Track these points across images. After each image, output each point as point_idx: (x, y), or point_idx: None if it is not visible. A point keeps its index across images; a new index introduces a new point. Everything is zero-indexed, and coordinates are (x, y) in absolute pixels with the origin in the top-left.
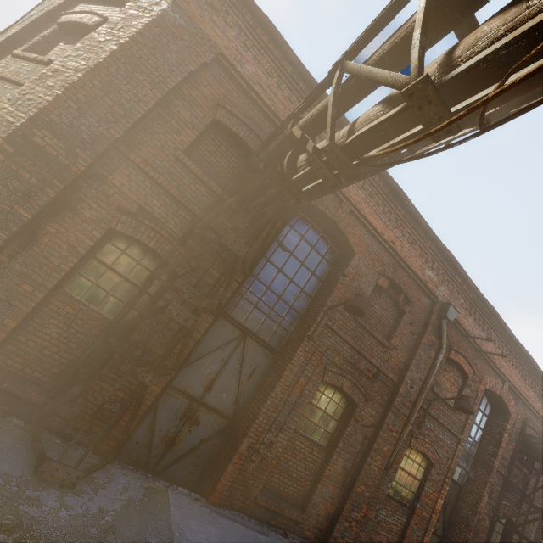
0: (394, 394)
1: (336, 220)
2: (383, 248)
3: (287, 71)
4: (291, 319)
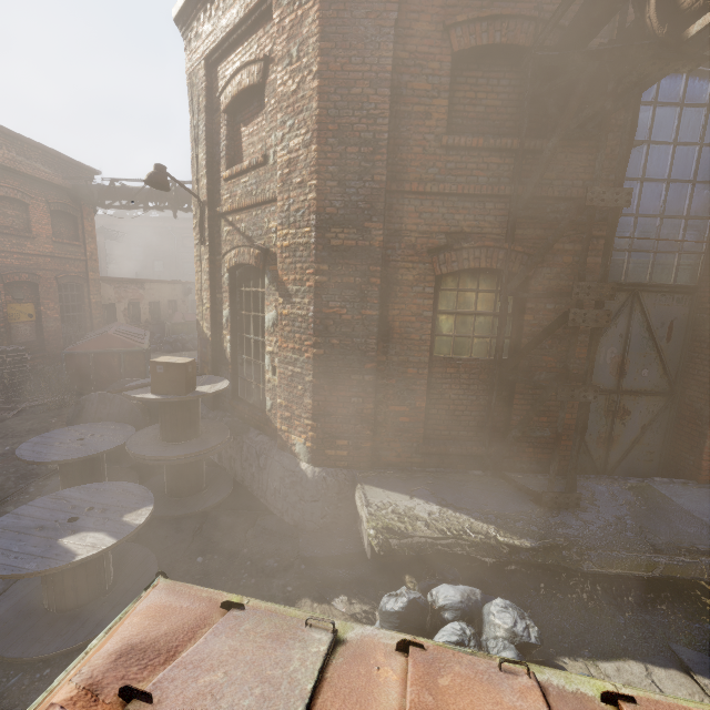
0: None
1: None
2: None
3: None
4: (695, 234)
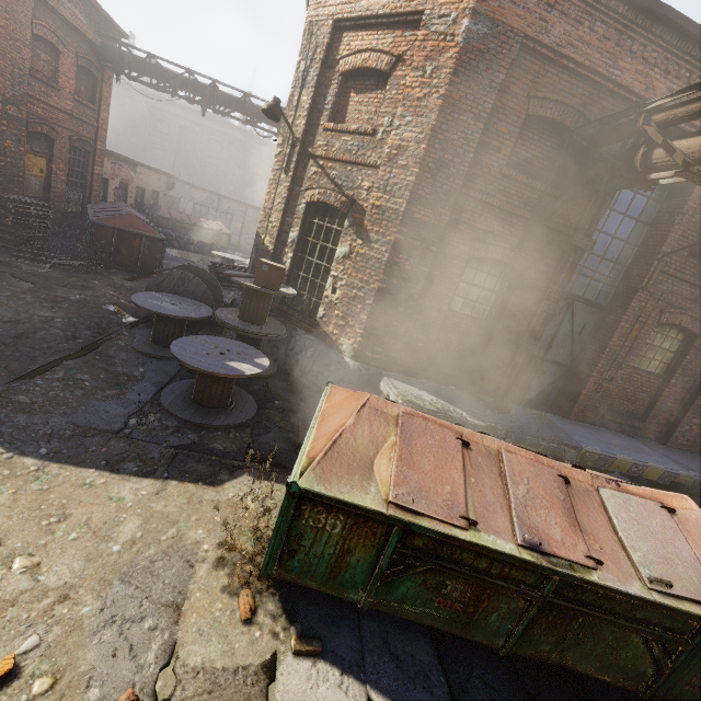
0: None
1: None
2: None
3: (601, 3)
4: (616, 274)
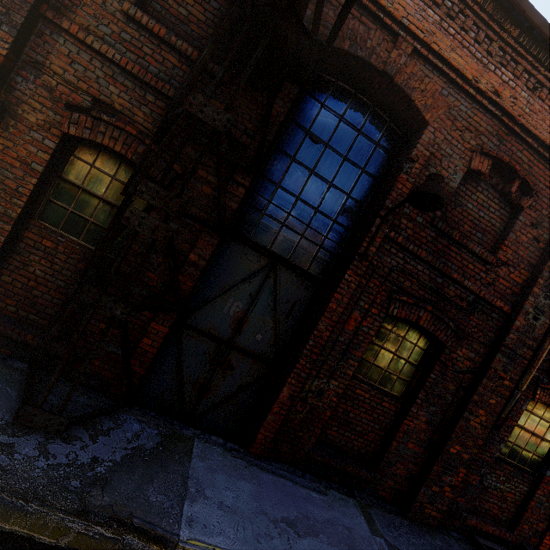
0: (506, 330)
1: (389, 70)
2: (477, 107)
3: None
4: (336, 238)
